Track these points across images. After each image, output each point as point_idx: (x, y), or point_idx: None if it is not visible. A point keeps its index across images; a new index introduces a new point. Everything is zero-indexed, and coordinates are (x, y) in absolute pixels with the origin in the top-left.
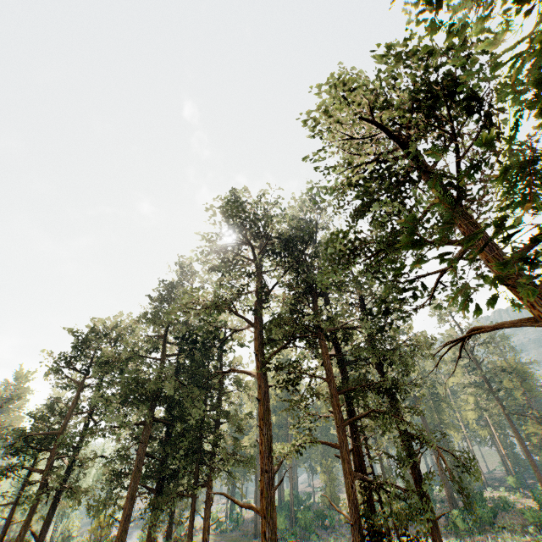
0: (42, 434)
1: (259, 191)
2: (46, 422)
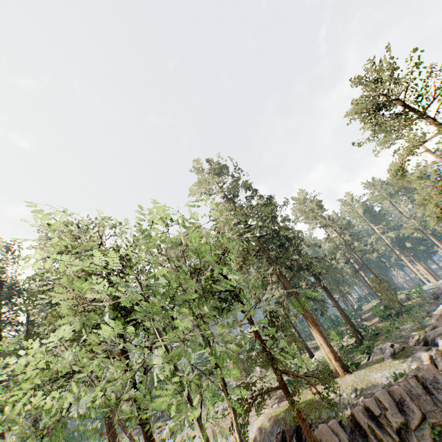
0: None
1: None
2: None
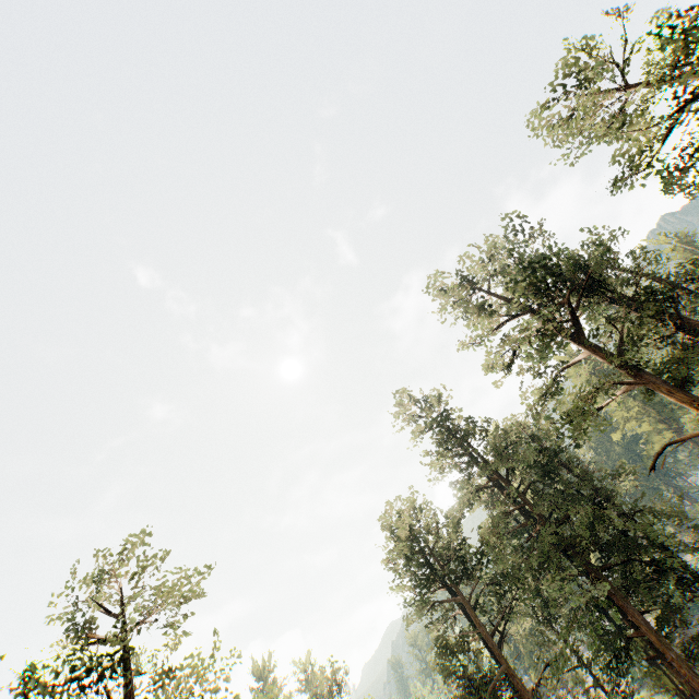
0: (497, 680)
1: (458, 263)
2: (466, 669)
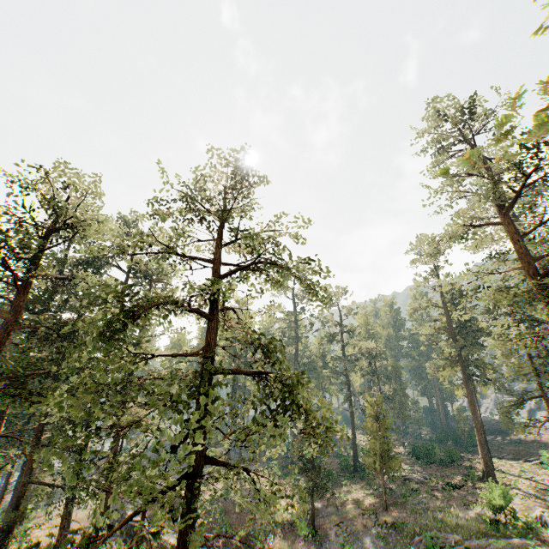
0: None
1: None
2: None
